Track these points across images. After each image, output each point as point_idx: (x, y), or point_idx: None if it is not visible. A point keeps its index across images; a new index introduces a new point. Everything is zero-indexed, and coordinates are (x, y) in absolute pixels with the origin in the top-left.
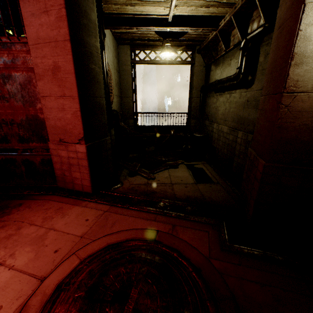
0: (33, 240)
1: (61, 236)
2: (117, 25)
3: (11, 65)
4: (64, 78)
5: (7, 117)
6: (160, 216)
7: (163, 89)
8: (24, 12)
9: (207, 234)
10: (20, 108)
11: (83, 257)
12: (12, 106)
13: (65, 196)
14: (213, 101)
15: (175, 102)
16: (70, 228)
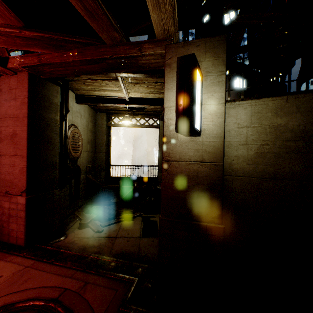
0: None
1: None
2: (87, 102)
3: None
4: (19, 142)
5: None
6: (79, 272)
7: (152, 143)
8: (1, 98)
9: (114, 293)
10: None
11: None
12: None
13: None
14: None
15: None
16: None
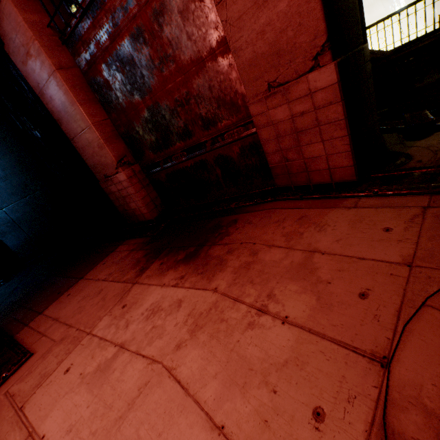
0: (292, 271)
1: (348, 265)
2: None
3: None
4: None
5: (179, 93)
6: None
7: None
8: None
9: None
10: (190, 65)
11: None
12: (180, 67)
13: (297, 198)
14: None
15: None
16: (357, 248)
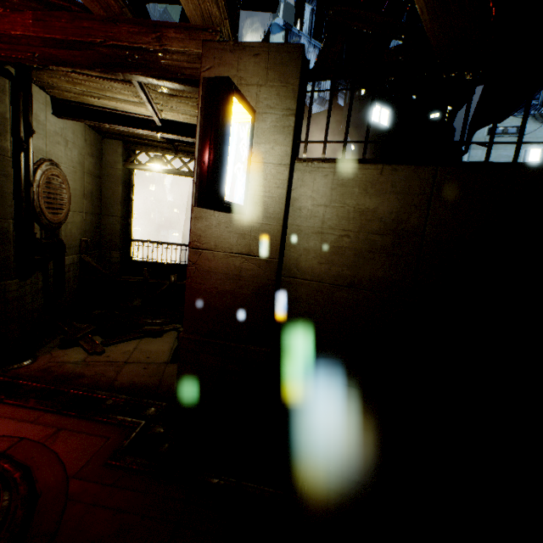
0: None
1: None
2: (77, 117)
3: None
4: None
5: None
6: (49, 415)
7: None
8: None
9: (103, 442)
10: None
11: None
12: None
13: None
14: None
15: None
16: None
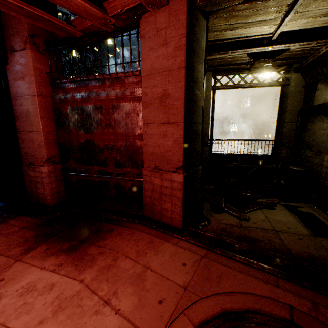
0: (132, 278)
1: (161, 281)
2: (211, 52)
3: (121, 96)
4: (172, 105)
5: (109, 143)
6: (282, 280)
7: (229, 114)
8: (143, 48)
9: None
10: (121, 135)
11: (195, 321)
12: (115, 132)
13: (152, 227)
14: (322, 127)
15: (242, 129)
16: (168, 272)
